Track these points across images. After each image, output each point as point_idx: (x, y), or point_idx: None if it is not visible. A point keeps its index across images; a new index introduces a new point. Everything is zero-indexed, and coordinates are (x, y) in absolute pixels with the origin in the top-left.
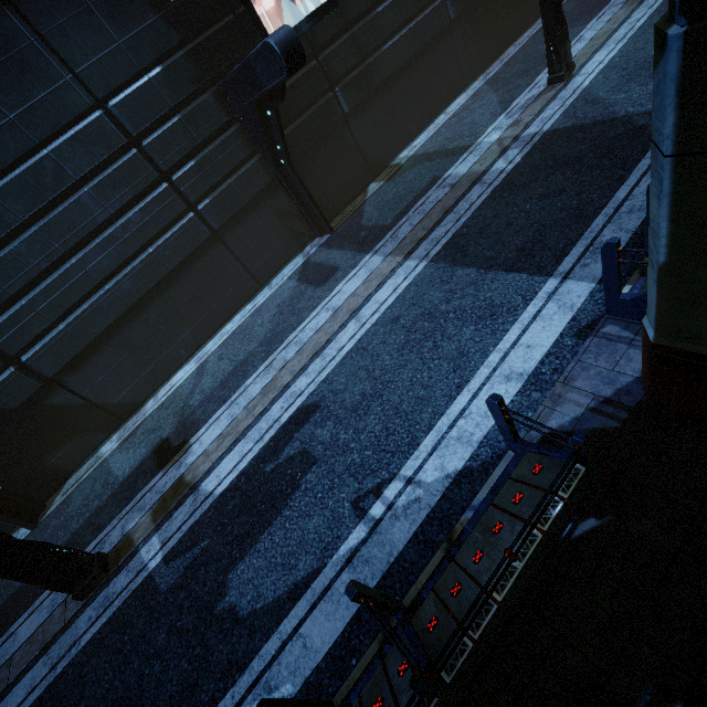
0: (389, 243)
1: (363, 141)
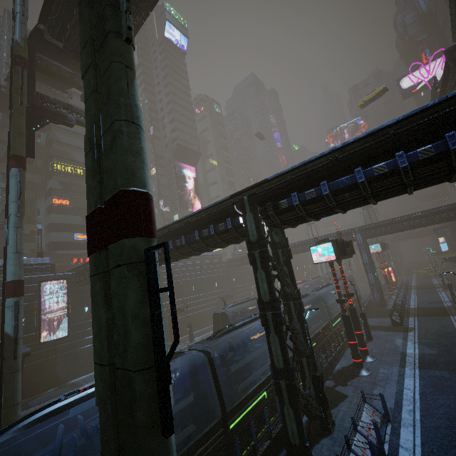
0: (23, 412)
1: (60, 372)
